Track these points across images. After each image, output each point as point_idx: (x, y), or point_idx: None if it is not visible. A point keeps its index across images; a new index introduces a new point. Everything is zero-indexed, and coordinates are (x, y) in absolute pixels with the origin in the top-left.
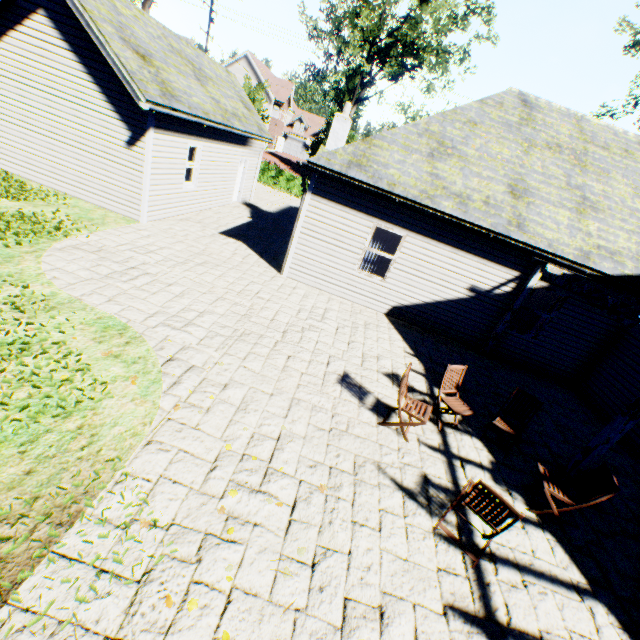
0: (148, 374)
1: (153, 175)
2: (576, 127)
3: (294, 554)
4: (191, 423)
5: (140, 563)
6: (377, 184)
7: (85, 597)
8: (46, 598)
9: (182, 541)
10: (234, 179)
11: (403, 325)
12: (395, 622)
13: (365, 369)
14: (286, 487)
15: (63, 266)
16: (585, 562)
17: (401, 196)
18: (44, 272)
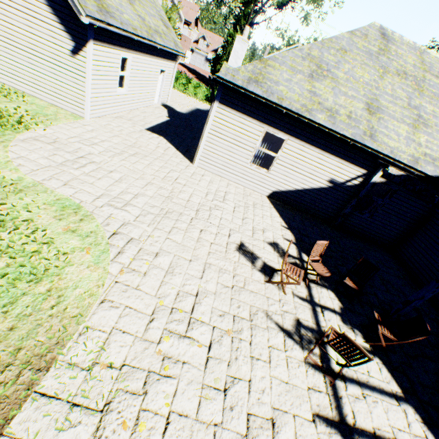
0: (98, 245)
1: (93, 80)
2: (419, 58)
3: (212, 383)
4: (133, 284)
5: (102, 397)
6: (269, 98)
7: (62, 427)
8: (32, 429)
9: (132, 378)
10: (156, 85)
11: (279, 205)
12: (281, 429)
13: (255, 239)
14: (204, 332)
15: (26, 155)
16: (400, 377)
17: (287, 108)
18: (11, 160)
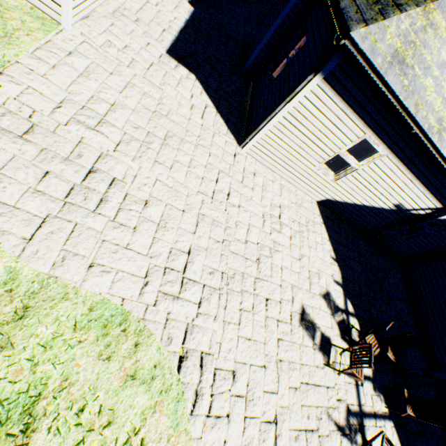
0: (170, 390)
1: None
2: None
3: None
4: (219, 441)
5: None
6: (406, 101)
7: None
8: None
9: None
10: None
11: (327, 215)
12: None
13: (312, 295)
14: None
15: None
16: (401, 434)
17: (418, 124)
18: None
